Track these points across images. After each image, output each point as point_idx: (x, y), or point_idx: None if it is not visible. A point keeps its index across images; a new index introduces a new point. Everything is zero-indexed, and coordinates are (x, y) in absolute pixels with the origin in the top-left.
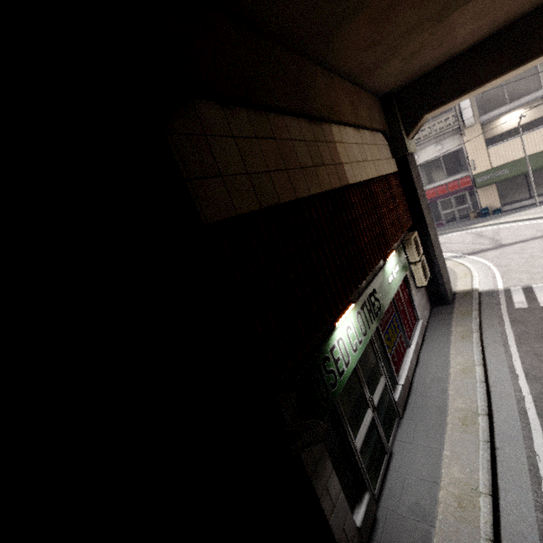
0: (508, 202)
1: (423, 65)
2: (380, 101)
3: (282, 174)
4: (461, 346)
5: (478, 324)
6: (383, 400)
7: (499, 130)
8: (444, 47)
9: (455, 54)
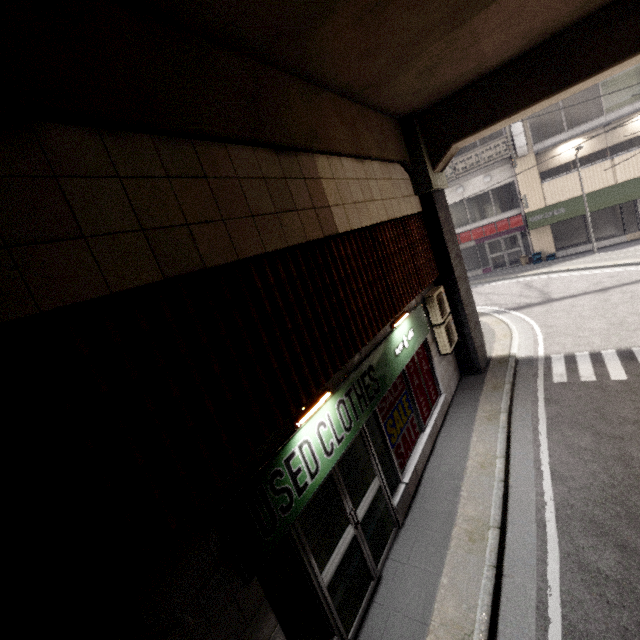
0: (564, 247)
1: (448, 82)
2: (400, 124)
3: (213, 226)
4: (485, 430)
5: (509, 402)
6: (374, 509)
7: (555, 162)
8: (470, 62)
9: (487, 71)
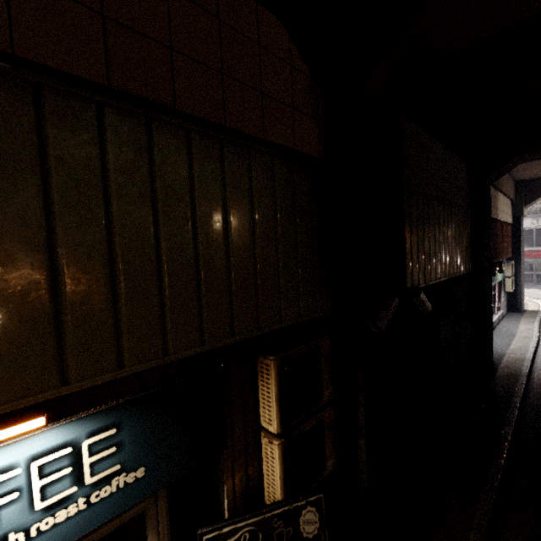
0: None
1: None
2: (514, 183)
3: None
4: (526, 324)
5: (539, 320)
6: None
7: None
8: None
9: None
